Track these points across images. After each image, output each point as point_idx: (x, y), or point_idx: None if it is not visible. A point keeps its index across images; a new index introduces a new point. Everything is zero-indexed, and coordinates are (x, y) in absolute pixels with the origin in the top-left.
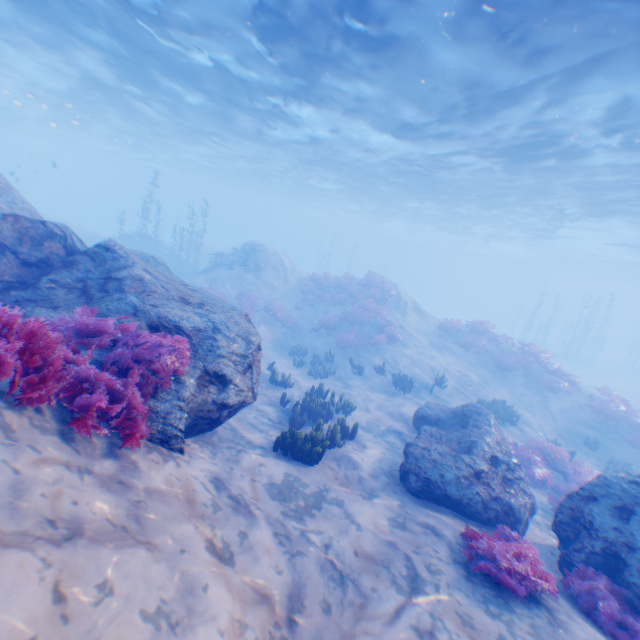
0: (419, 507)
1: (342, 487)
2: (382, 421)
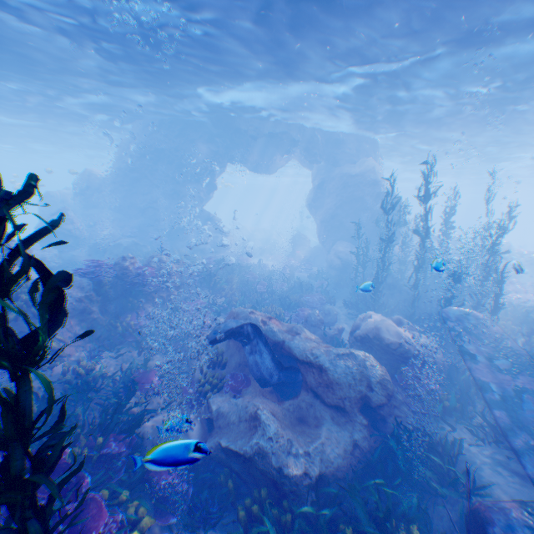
0: None
1: None
2: None
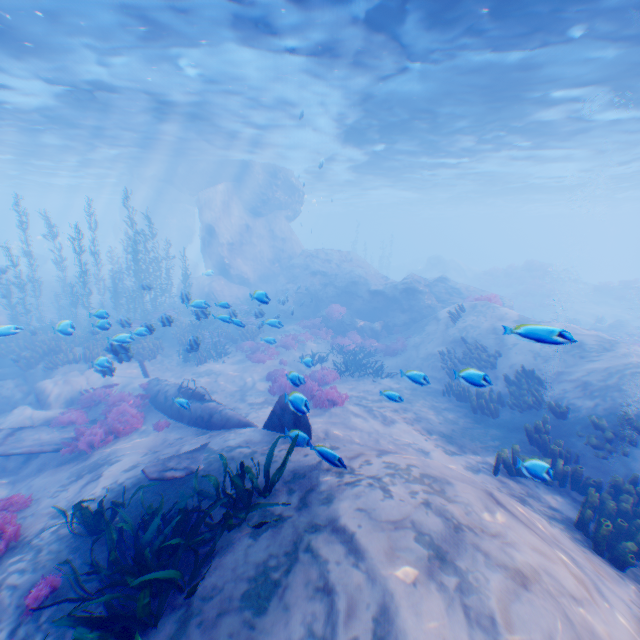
0: None
1: None
2: None
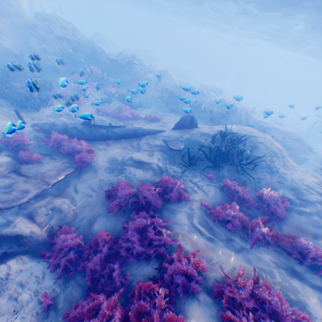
0: None
1: None
2: None
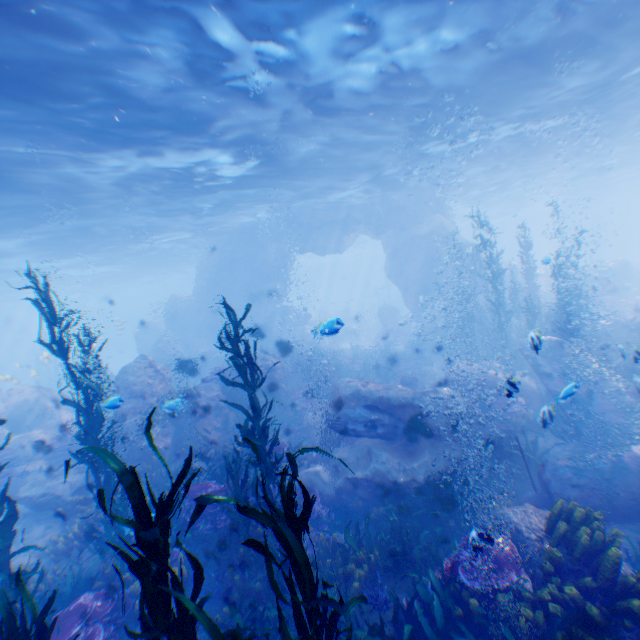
0: None
1: None
2: None
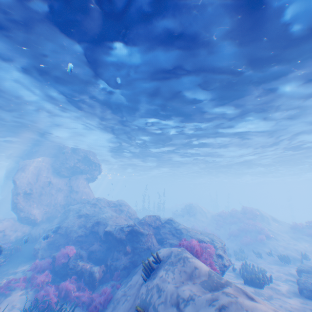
0: (311, 301)
1: (276, 295)
2: (282, 276)
